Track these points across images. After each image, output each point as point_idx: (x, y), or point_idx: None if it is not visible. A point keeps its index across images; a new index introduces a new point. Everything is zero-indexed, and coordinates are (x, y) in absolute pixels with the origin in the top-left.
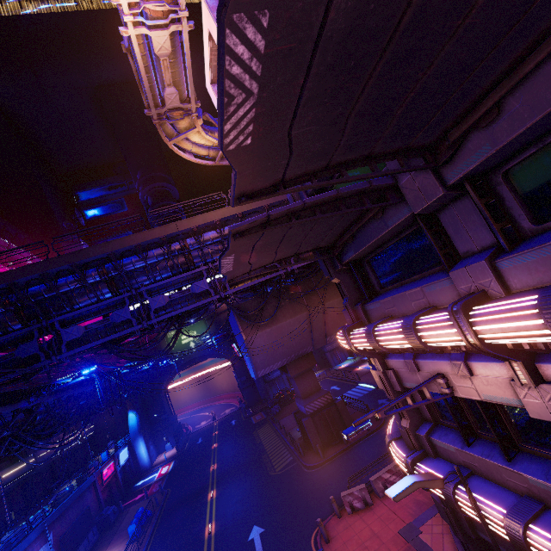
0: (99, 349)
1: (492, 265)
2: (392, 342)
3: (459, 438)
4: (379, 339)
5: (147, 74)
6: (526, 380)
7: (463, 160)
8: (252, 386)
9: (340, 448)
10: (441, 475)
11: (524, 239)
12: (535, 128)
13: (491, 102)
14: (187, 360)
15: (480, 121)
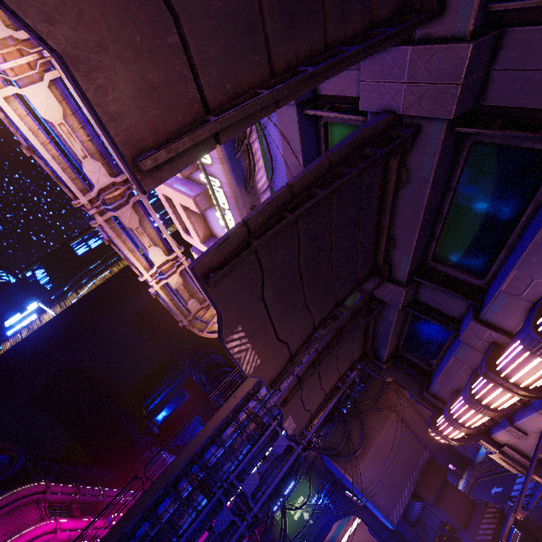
0: None
1: (480, 321)
2: (472, 420)
3: None
4: (461, 422)
5: (173, 302)
6: None
7: (399, 268)
8: (401, 540)
9: None
10: None
11: (485, 291)
12: (421, 238)
13: (383, 241)
14: (310, 541)
15: (388, 248)
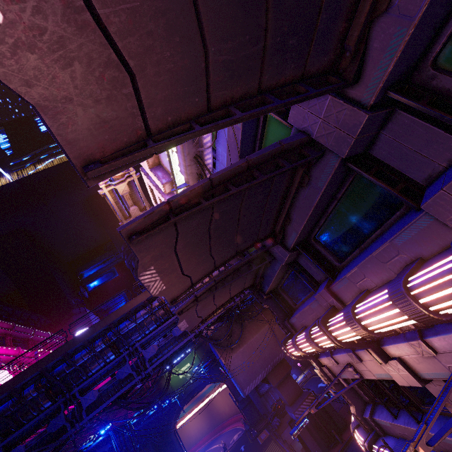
0: (111, 407)
1: (330, 290)
2: (307, 348)
3: (389, 413)
4: (300, 347)
5: (117, 205)
6: (380, 360)
7: (289, 238)
8: (250, 403)
9: (338, 450)
10: (389, 451)
11: (339, 271)
12: (308, 224)
13: (282, 219)
14: (187, 393)
15: (285, 223)
